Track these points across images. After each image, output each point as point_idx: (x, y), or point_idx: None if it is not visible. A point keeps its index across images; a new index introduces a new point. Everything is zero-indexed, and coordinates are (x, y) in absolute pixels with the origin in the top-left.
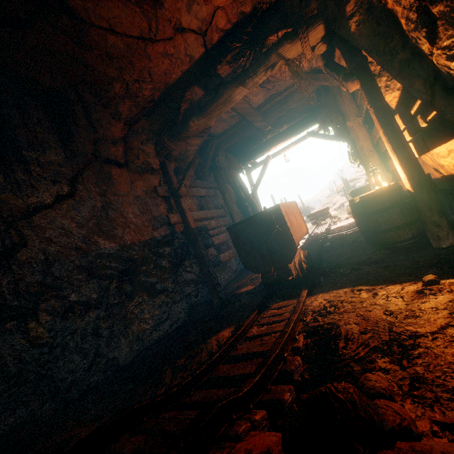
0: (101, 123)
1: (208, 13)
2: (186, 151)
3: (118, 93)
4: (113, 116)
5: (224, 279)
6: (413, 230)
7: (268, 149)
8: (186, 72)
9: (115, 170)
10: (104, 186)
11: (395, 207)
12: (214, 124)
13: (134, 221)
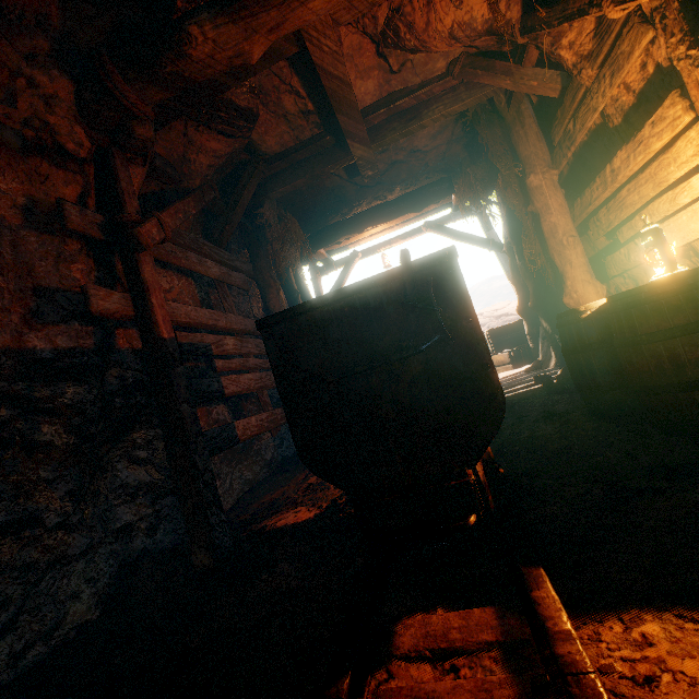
0: None
1: None
2: (186, 161)
3: None
4: None
5: (241, 481)
6: None
7: (361, 229)
8: None
9: None
10: None
11: None
12: (263, 118)
13: None
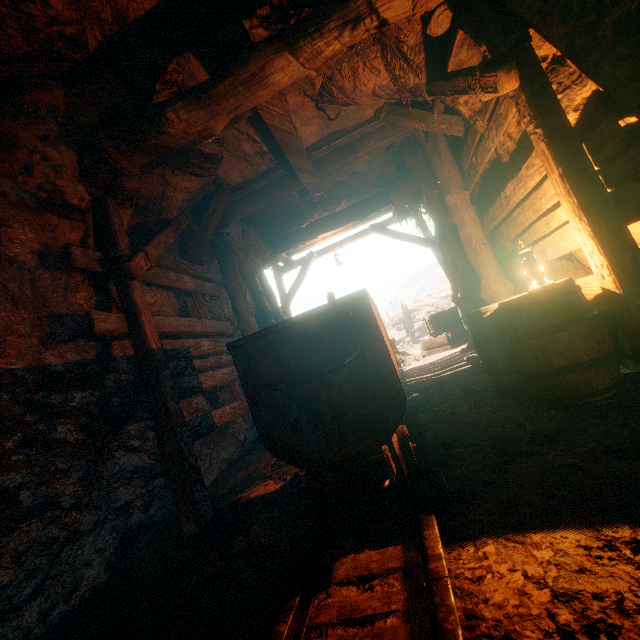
0: None
1: None
2: (164, 198)
3: None
4: None
5: (219, 461)
6: (612, 372)
7: (314, 236)
8: (169, 2)
9: None
10: None
11: (580, 323)
12: (226, 159)
13: None
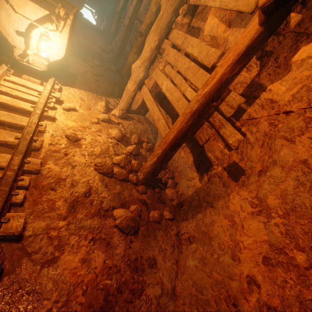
0: None
1: None
2: None
3: None
4: None
5: None
6: None
7: None
8: None
9: None
10: None
11: None
12: None
13: None
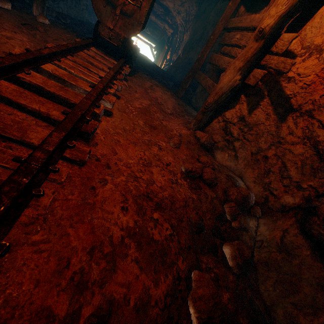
0: None
1: (165, 0)
2: None
3: None
4: None
5: None
6: None
7: None
8: None
9: None
10: None
11: None
12: None
13: None
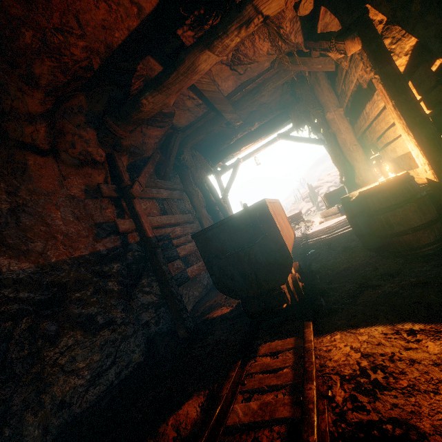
0: (7, 89)
1: None
2: (144, 144)
3: (31, 46)
4: (25, 81)
5: (193, 297)
6: (435, 232)
7: (239, 149)
8: (134, 32)
9: (34, 159)
10: (15, 181)
11: (411, 202)
12: (177, 113)
13: (63, 230)
